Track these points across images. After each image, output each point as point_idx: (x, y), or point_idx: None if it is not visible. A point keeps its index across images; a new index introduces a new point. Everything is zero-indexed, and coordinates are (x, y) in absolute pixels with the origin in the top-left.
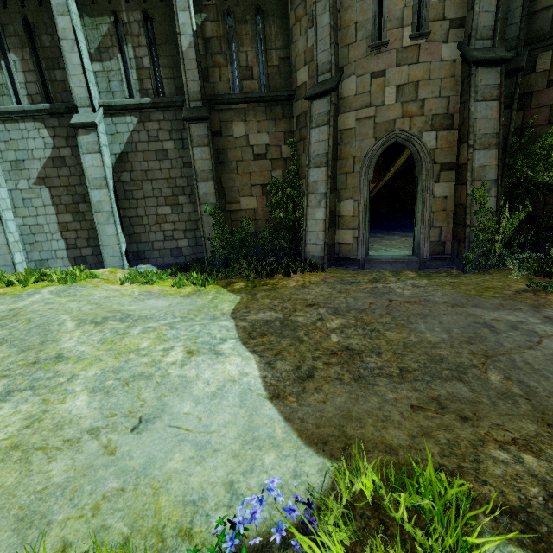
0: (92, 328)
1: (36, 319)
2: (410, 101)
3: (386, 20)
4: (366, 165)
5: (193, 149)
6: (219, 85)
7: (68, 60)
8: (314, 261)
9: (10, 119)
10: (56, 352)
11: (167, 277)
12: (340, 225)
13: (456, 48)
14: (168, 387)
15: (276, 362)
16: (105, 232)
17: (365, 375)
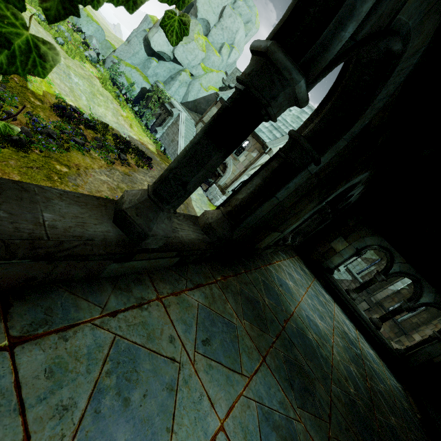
0: None
1: None
2: None
3: None
4: None
5: None
6: (387, 302)
7: None
8: None
9: None
10: None
11: None
12: None
13: None
14: None
15: None
16: None
17: None
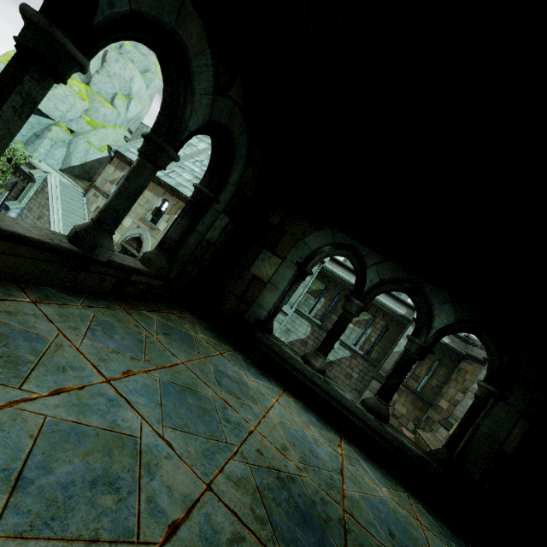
0: None
1: None
2: None
3: None
4: None
5: (366, 389)
6: None
7: None
8: None
9: (301, 315)
10: None
11: None
12: None
13: None
14: None
15: None
16: None
17: None
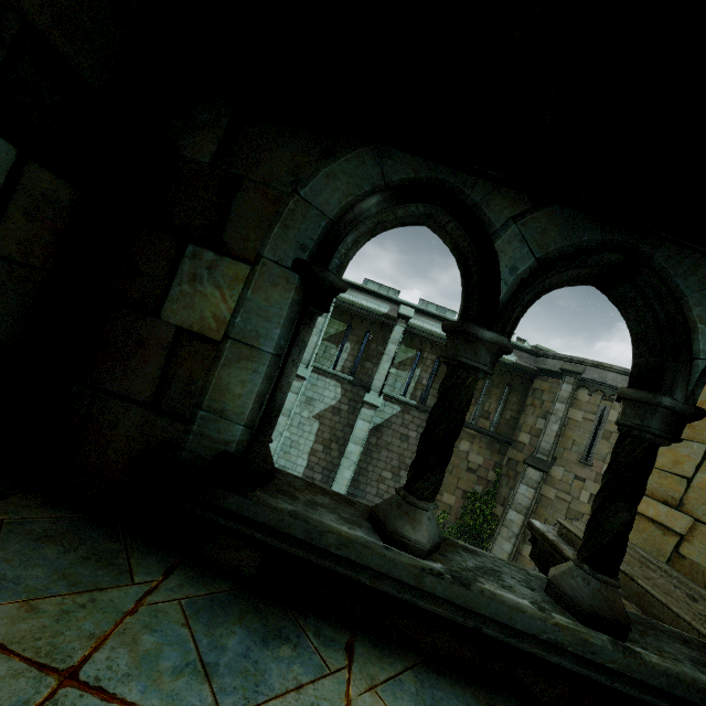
0: None
1: None
2: None
3: (595, 453)
4: None
5: None
6: None
7: (382, 365)
8: None
9: (324, 374)
10: None
11: None
12: (517, 560)
13: None
14: None
15: None
16: (343, 474)
17: None
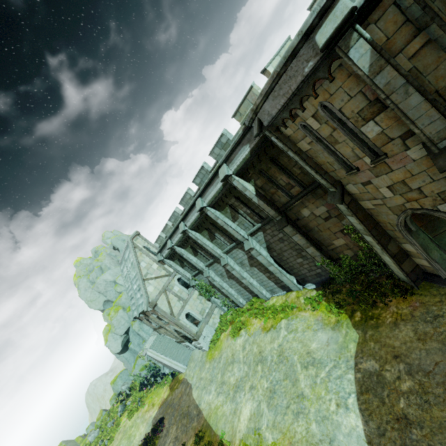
0: (305, 372)
1: (288, 358)
2: (406, 192)
3: (345, 160)
4: (402, 229)
5: (292, 238)
6: (280, 200)
7: (229, 230)
8: (405, 281)
9: (229, 251)
10: (301, 391)
11: (321, 300)
12: (412, 256)
13: (423, 147)
14: (334, 425)
15: (369, 421)
16: (284, 279)
17: (407, 444)
